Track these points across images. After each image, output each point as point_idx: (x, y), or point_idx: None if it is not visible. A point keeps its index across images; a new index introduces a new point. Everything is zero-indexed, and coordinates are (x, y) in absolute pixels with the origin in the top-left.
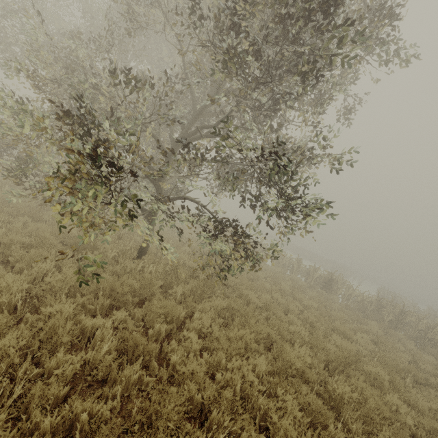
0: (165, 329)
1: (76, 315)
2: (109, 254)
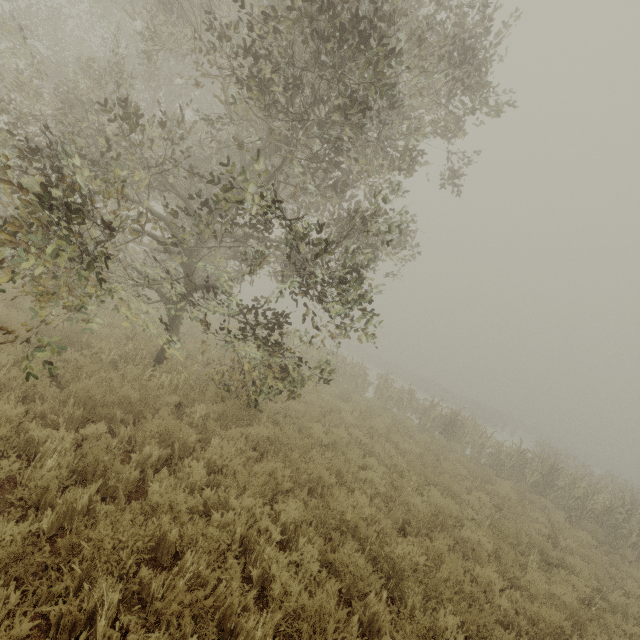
0: (159, 455)
1: (23, 423)
2: (106, 357)
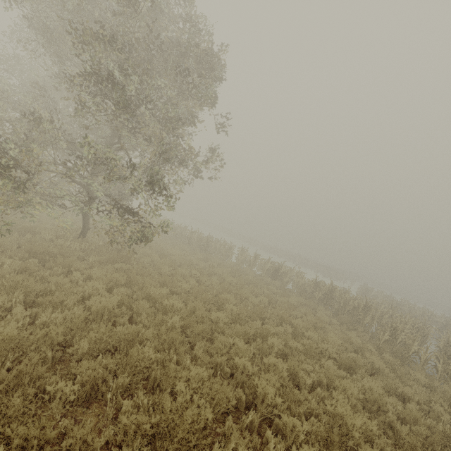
0: (63, 272)
1: None
2: (47, 237)
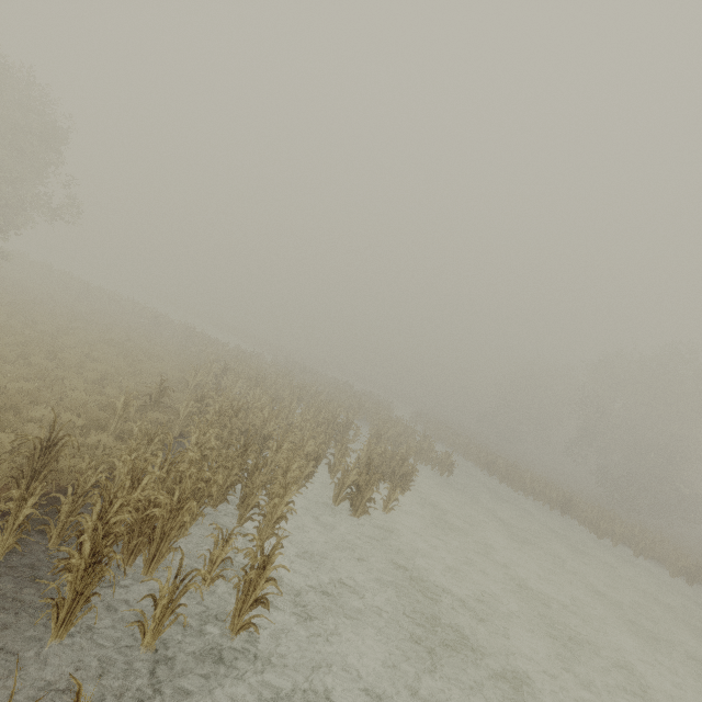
0: None
1: None
2: None
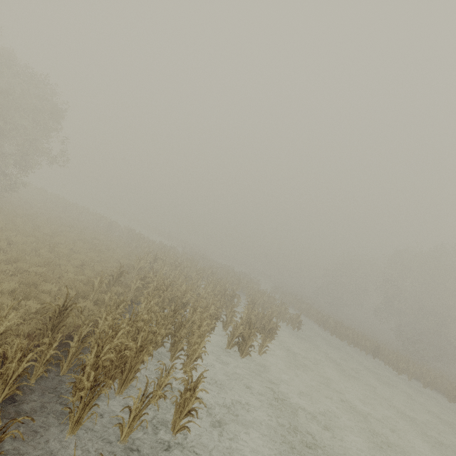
0: None
1: None
2: None
